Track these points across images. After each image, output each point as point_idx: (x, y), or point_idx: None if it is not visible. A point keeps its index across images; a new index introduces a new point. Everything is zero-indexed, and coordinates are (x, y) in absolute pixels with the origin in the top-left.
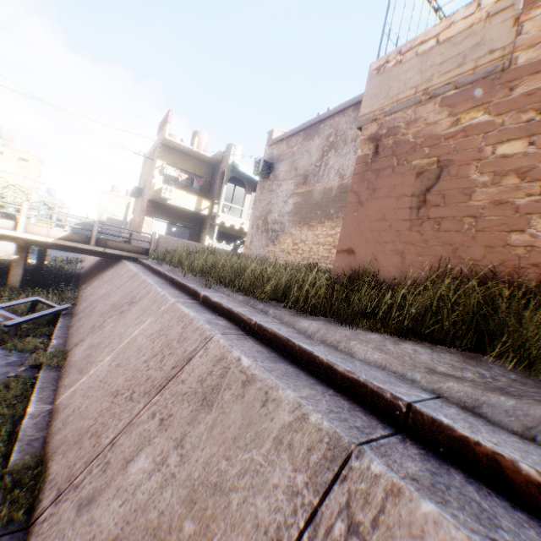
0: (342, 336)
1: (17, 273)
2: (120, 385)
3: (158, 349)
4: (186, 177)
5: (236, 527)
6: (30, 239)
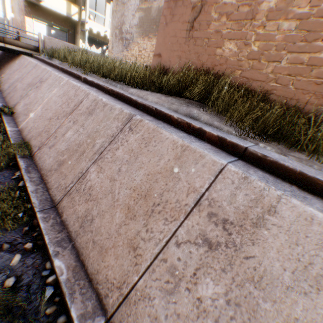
0: (145, 94)
1: None
2: (51, 116)
3: (65, 101)
4: None
5: (102, 137)
6: None
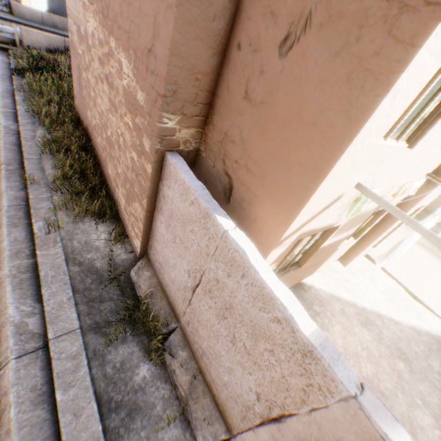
0: (42, 140)
1: None
2: None
3: None
4: None
5: None
6: None
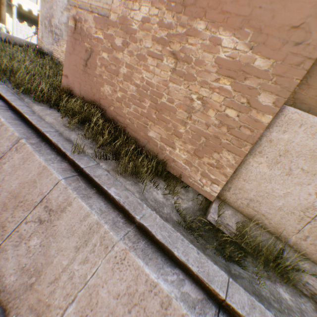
0: (45, 114)
1: None
2: None
3: None
4: None
5: None
6: None
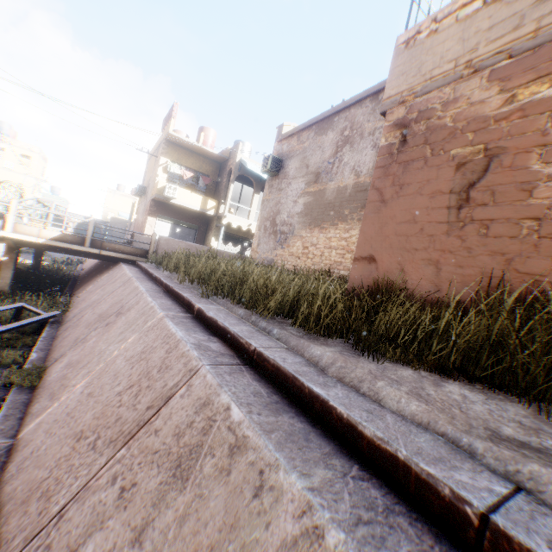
0: (366, 373)
1: (6, 276)
2: (87, 423)
3: (136, 378)
4: (191, 176)
5: None
6: (20, 239)
